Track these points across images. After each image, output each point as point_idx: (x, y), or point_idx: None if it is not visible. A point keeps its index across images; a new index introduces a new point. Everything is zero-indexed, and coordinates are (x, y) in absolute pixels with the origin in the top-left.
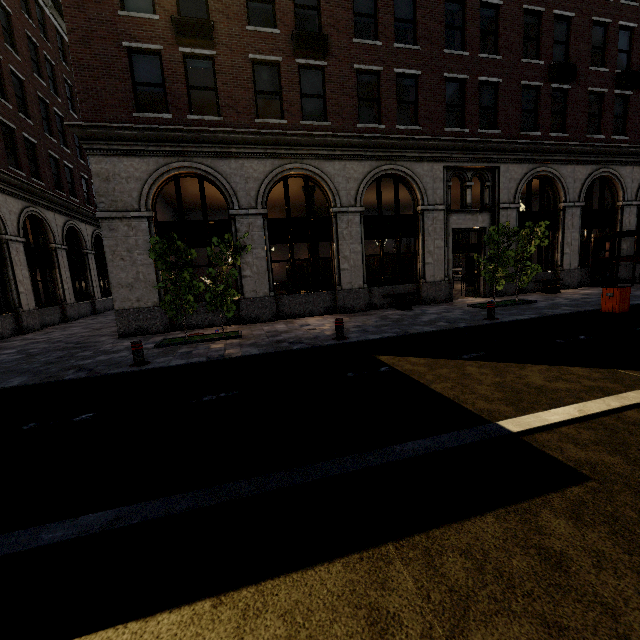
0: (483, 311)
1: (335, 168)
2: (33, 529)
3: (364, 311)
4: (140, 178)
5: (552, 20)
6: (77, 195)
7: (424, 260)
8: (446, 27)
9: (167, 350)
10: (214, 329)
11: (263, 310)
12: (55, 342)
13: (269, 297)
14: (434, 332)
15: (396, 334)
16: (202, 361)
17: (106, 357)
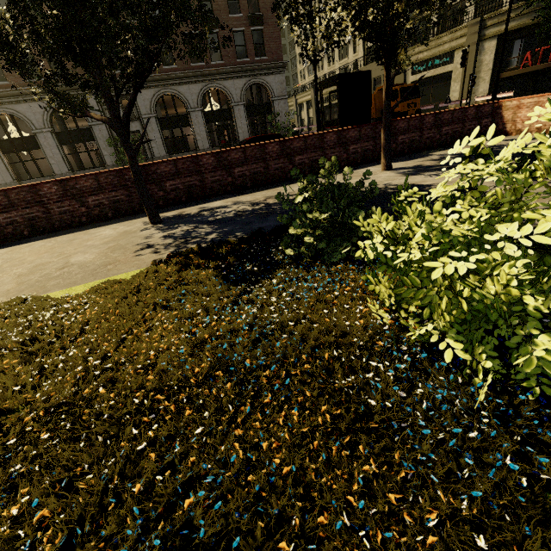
0: None
1: (24, 108)
2: None
3: None
4: None
5: None
6: None
7: (103, 154)
8: None
9: None
10: None
11: None
12: None
13: (14, 183)
14: None
15: None
16: None
17: None
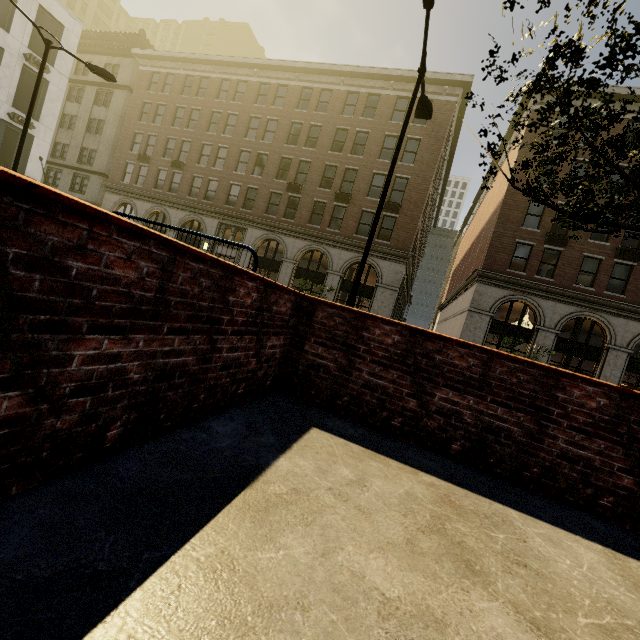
0: None
1: (619, 322)
2: None
3: None
4: (496, 298)
5: None
6: None
7: None
8: None
9: None
10: None
11: None
12: None
13: None
14: None
15: None
16: None
17: None
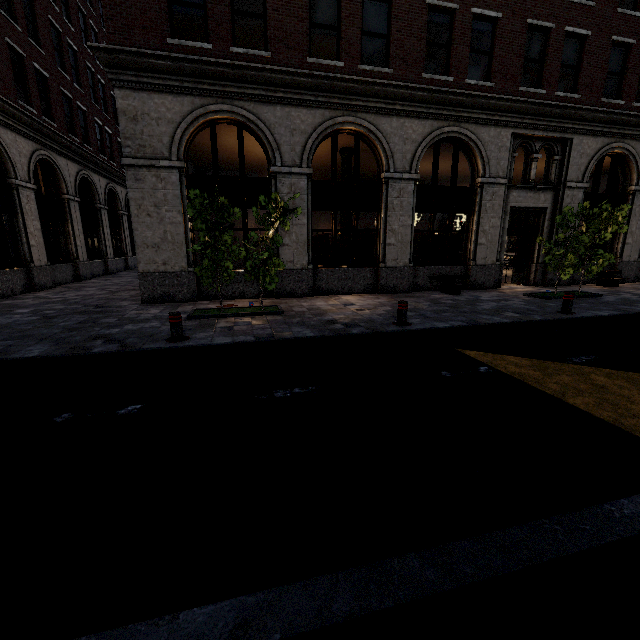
0: (547, 302)
1: (392, 126)
2: (109, 636)
3: (407, 292)
4: (172, 120)
5: None
6: (90, 142)
7: (477, 240)
8: None
9: (203, 323)
10: (246, 301)
11: (299, 284)
12: (72, 303)
13: (307, 270)
14: (509, 324)
15: (466, 323)
16: (251, 341)
17: (135, 327)
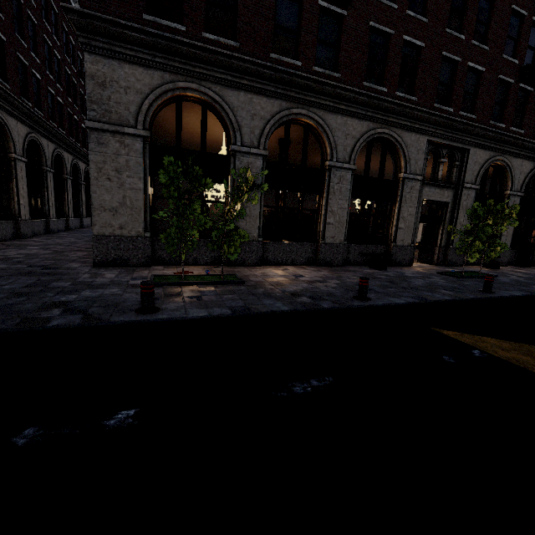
0: (462, 281)
1: (337, 122)
2: None
3: (340, 266)
4: (141, 91)
5: (530, 25)
6: (42, 108)
7: (397, 225)
8: (450, 7)
9: (167, 291)
10: (200, 268)
11: (249, 254)
12: (14, 263)
13: (257, 241)
14: (453, 301)
15: (417, 300)
16: (229, 314)
17: (93, 293)
